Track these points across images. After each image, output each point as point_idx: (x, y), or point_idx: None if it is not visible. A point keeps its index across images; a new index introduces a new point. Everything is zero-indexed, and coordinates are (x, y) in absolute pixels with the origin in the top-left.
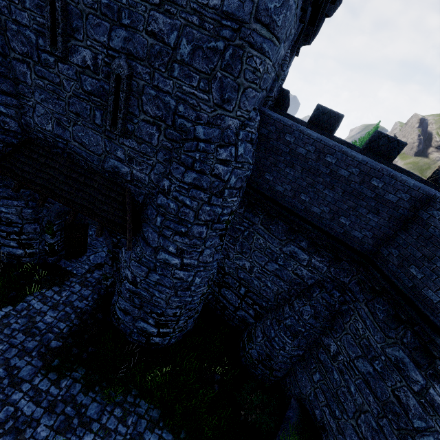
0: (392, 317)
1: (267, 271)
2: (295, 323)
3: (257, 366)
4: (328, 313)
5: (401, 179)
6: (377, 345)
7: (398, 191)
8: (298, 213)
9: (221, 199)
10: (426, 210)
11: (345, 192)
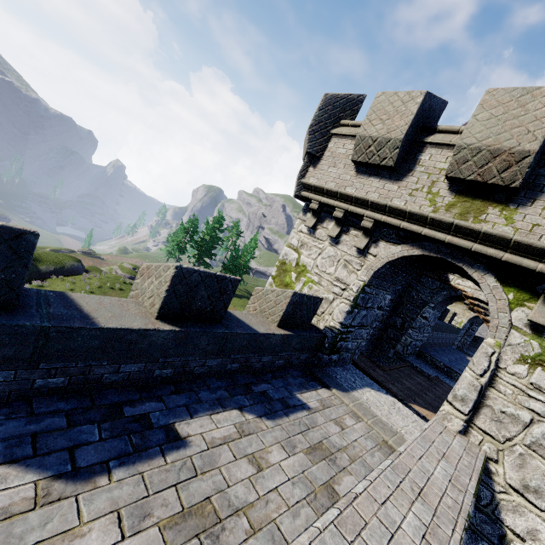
0: None
1: None
2: None
3: None
4: None
5: None
6: None
7: None
8: None
9: None
10: None
11: None
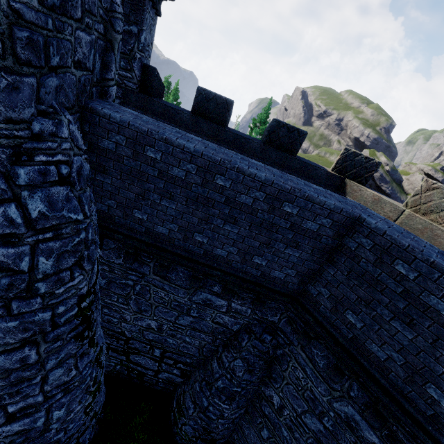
0: (334, 368)
1: (181, 326)
2: (229, 384)
3: (196, 443)
4: (264, 362)
5: (319, 201)
6: (322, 398)
7: (317, 216)
8: (198, 260)
9: (38, 299)
10: (353, 236)
11: (252, 224)
